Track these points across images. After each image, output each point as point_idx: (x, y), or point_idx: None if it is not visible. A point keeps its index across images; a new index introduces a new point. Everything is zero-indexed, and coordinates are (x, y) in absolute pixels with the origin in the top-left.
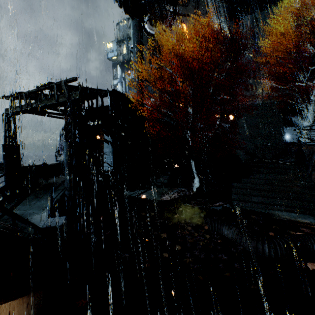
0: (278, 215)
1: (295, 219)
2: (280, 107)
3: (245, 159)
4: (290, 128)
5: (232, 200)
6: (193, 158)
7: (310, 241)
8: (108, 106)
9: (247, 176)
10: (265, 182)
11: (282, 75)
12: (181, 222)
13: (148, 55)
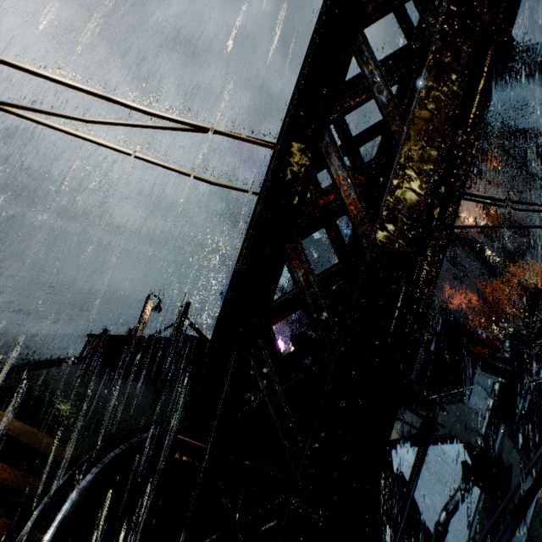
0: None
1: None
2: None
3: None
4: None
5: None
6: None
7: None
8: None
9: None
10: None
11: None
12: None
13: None
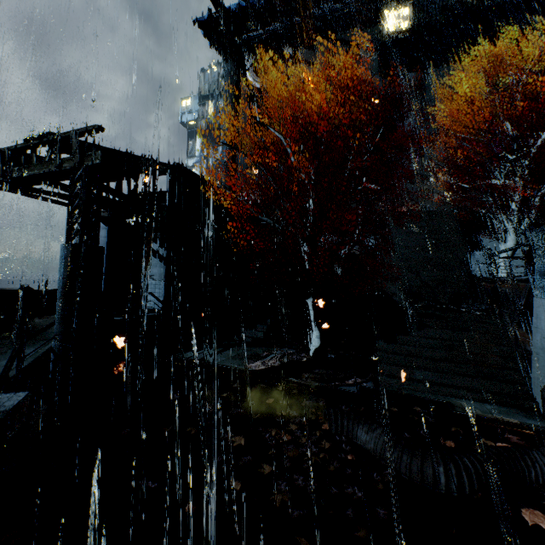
0: (461, 407)
1: (493, 416)
2: (462, 219)
3: (404, 302)
4: (478, 252)
5: (378, 375)
6: (311, 293)
7: (524, 461)
8: (165, 192)
9: (407, 333)
10: (438, 344)
11: (464, 169)
12: (278, 415)
13: (248, 120)
